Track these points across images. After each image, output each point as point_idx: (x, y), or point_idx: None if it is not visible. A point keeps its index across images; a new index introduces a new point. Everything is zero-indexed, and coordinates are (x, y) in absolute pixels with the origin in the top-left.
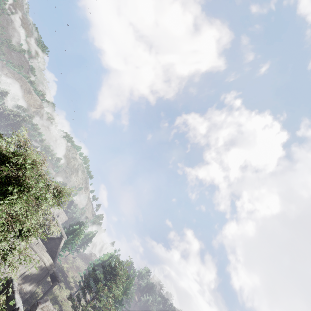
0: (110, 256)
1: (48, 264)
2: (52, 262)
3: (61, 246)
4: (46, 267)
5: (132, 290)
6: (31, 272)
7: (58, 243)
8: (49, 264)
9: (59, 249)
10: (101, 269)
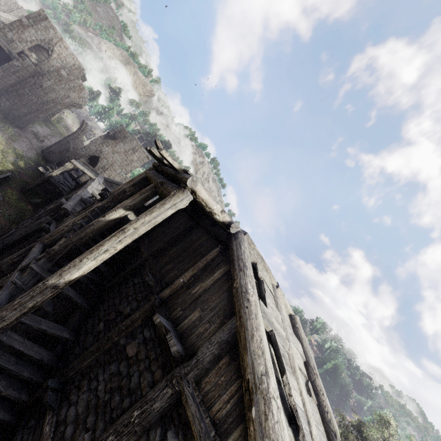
0: (337, 367)
1: None
2: None
3: None
4: None
5: (349, 389)
6: None
7: None
8: None
9: None
10: (327, 381)
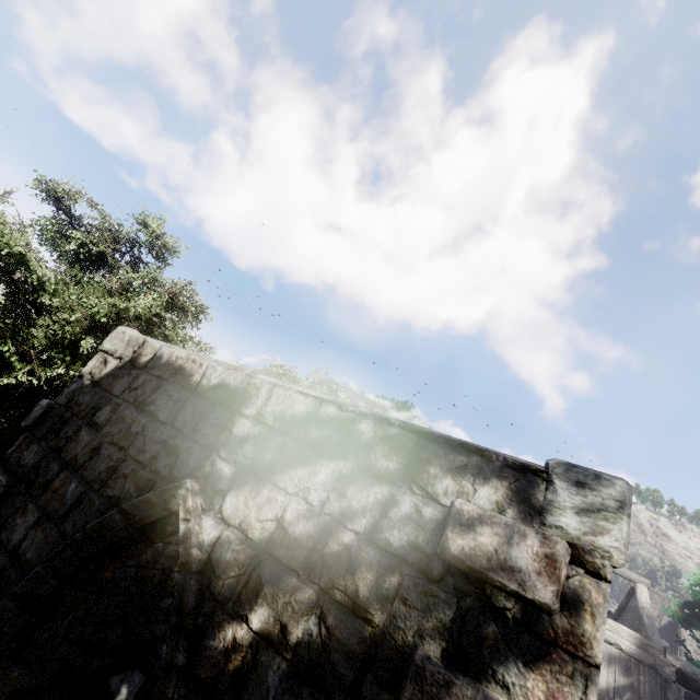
0: None
1: (627, 645)
2: (636, 636)
3: (644, 602)
4: (634, 660)
5: None
6: (602, 685)
7: (635, 604)
8: (633, 645)
9: (642, 608)
10: None
